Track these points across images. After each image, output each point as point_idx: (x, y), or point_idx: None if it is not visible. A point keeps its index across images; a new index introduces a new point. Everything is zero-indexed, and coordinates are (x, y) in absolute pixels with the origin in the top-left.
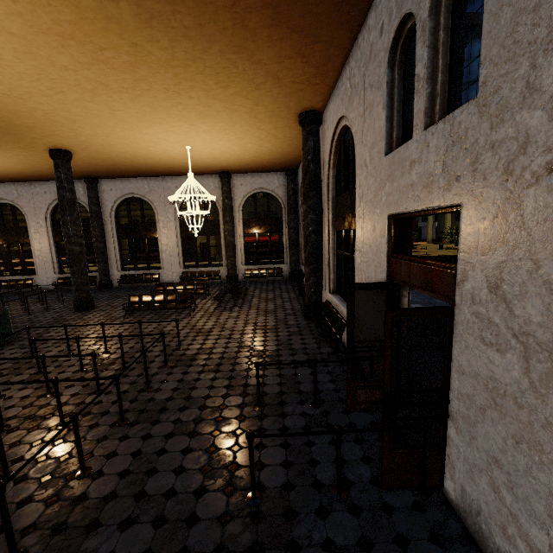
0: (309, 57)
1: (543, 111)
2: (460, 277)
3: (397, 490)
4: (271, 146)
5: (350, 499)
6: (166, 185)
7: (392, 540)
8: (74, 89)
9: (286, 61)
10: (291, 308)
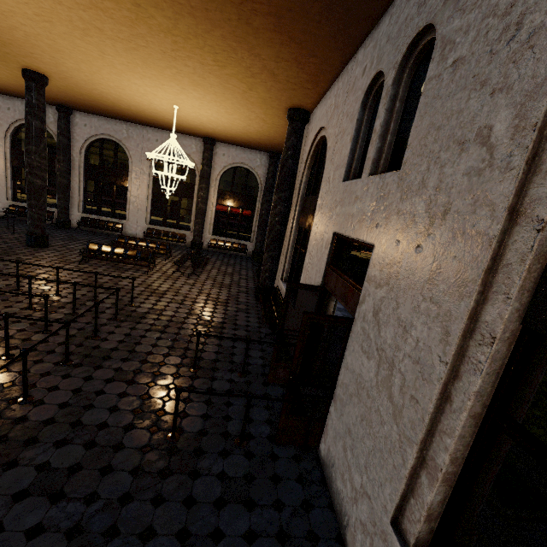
0: (305, 65)
1: (424, 203)
2: (361, 299)
3: (285, 445)
4: (259, 128)
5: (248, 448)
6: (146, 135)
7: (270, 477)
8: (65, 23)
9: (283, 62)
10: (246, 286)
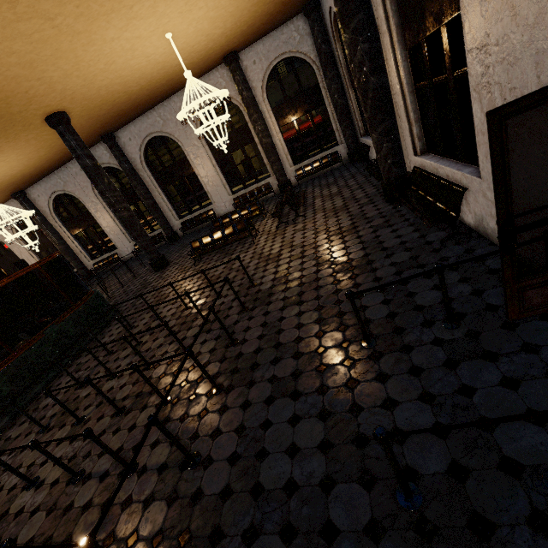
0: None
1: None
2: None
3: None
4: None
5: None
6: (176, 107)
7: None
8: None
9: None
10: (364, 195)
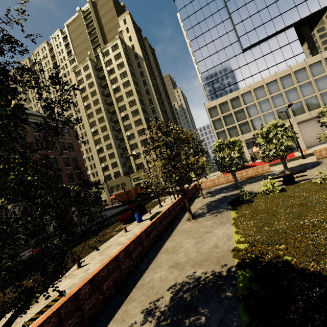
0: None
1: None
2: None
3: None
4: None
5: None
6: None
7: None
8: None
9: None
10: None
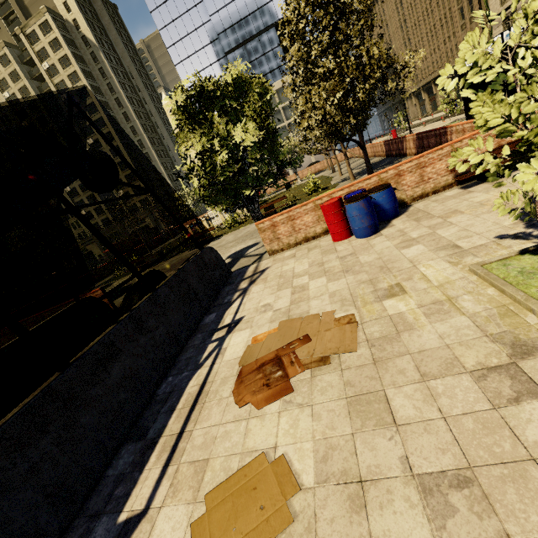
0: None
1: None
2: None
3: None
4: None
5: None
6: None
7: None
8: None
9: None
10: None
